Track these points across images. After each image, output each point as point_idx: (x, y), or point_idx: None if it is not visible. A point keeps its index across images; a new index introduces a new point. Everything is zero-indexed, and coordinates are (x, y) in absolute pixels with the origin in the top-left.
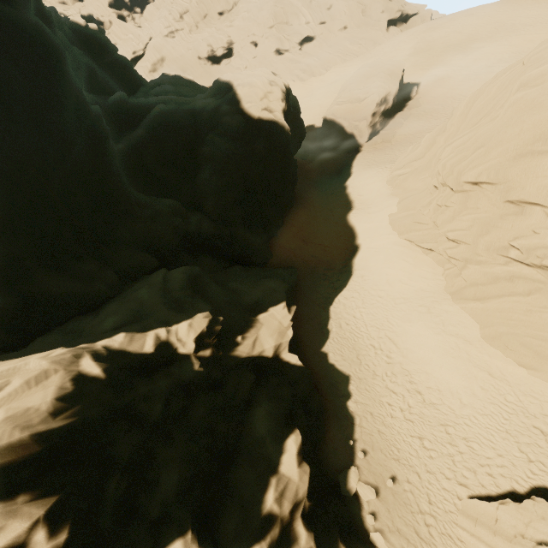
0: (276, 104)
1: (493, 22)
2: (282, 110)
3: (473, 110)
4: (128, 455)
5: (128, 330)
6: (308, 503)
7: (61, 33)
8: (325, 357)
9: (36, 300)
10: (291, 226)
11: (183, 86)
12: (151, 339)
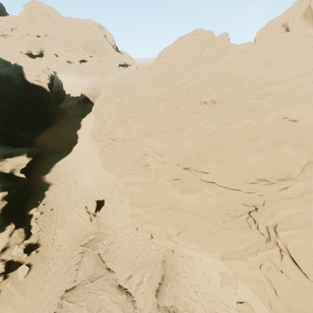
0: (44, 80)
1: None
2: (48, 83)
3: None
4: None
5: None
6: (1, 211)
7: None
8: (43, 179)
9: None
10: (48, 132)
11: None
12: None
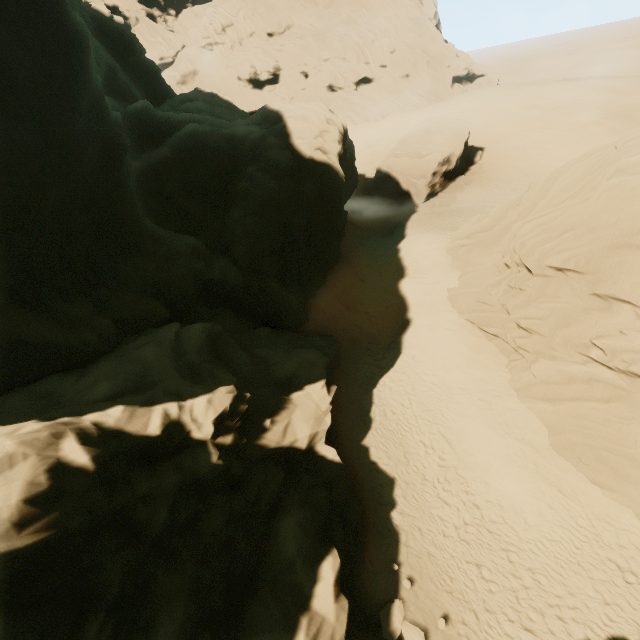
0: (331, 145)
1: (563, 99)
2: (338, 153)
3: (555, 188)
4: (117, 586)
5: (127, 401)
6: None
7: (81, 19)
8: (366, 452)
9: (0, 347)
10: (333, 287)
11: (220, 106)
12: (157, 417)
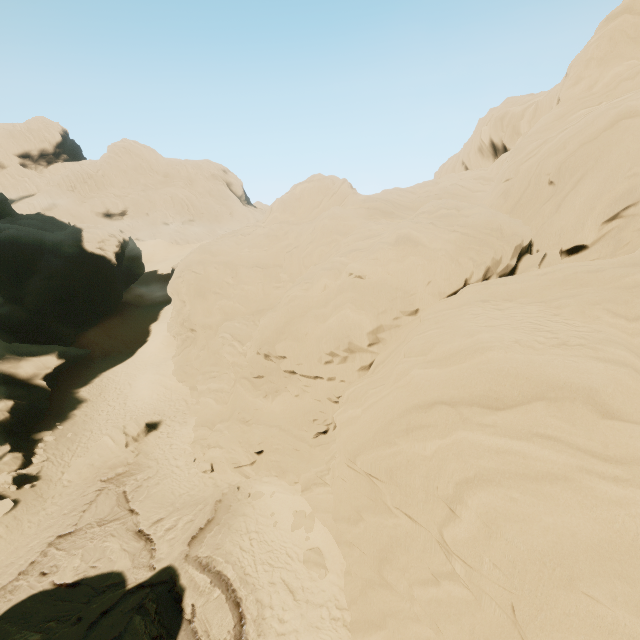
0: (110, 247)
1: None
2: (116, 252)
3: None
4: None
5: None
6: None
7: None
8: (76, 393)
9: None
10: (103, 326)
11: (52, 224)
12: None
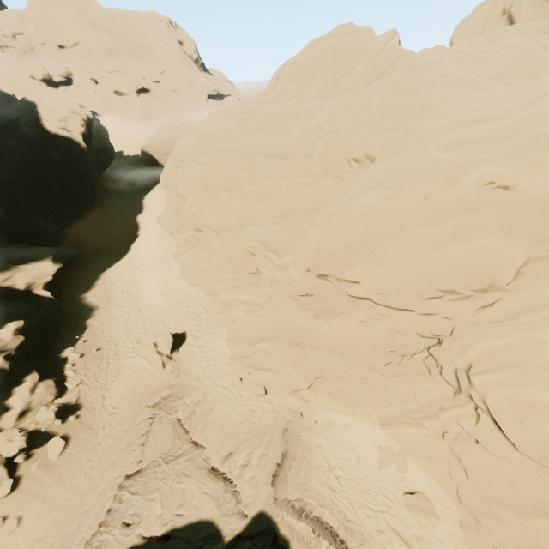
0: (75, 126)
1: None
2: (82, 132)
3: None
4: None
5: None
6: (15, 353)
7: None
8: (83, 299)
9: None
10: (87, 220)
11: None
12: None
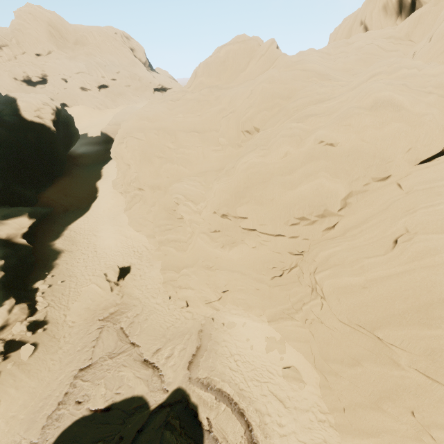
0: (46, 115)
1: None
2: (52, 119)
3: None
4: None
5: None
6: None
7: None
8: (52, 245)
9: None
10: (57, 186)
11: None
12: None
